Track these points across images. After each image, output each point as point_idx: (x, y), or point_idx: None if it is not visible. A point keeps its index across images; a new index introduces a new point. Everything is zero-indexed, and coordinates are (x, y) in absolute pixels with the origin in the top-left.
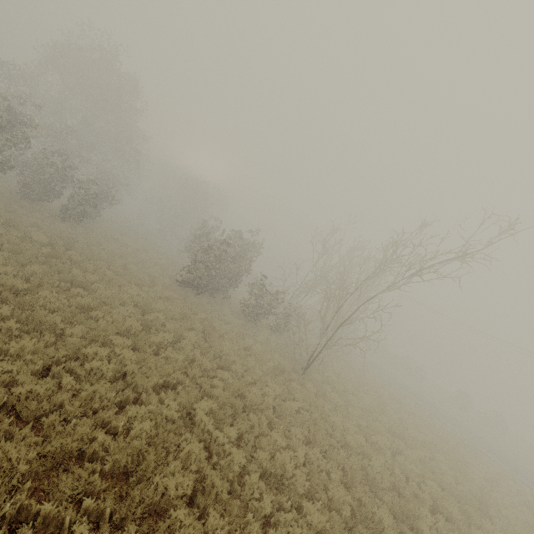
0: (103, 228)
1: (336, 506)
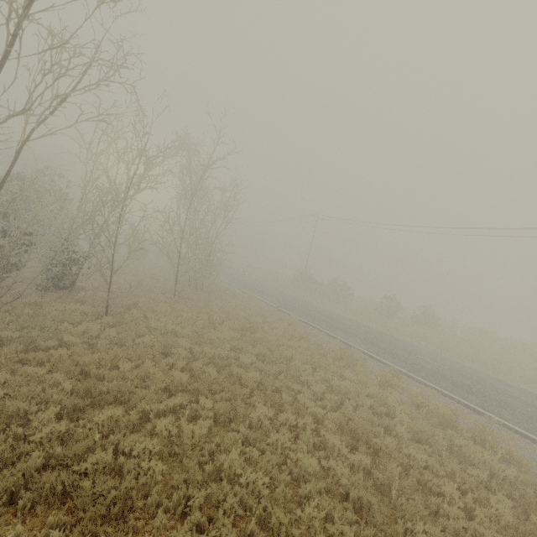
0: None
1: None
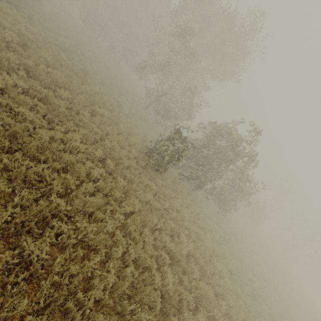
0: None
1: None
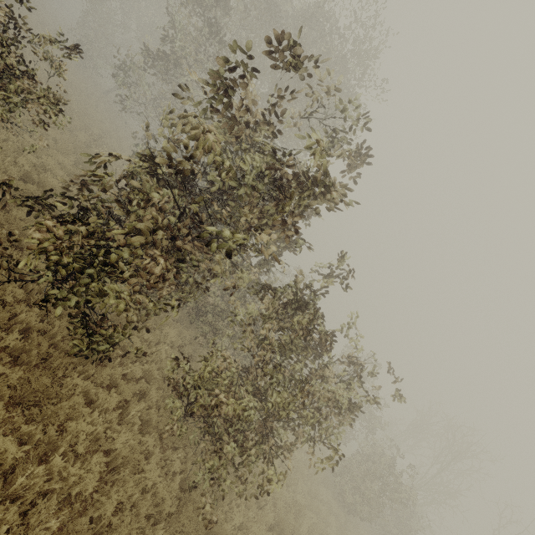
0: None
1: None
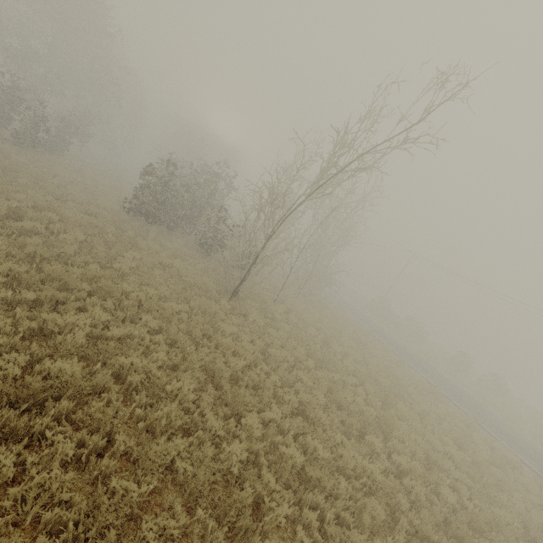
0: (73, 164)
1: (130, 374)
